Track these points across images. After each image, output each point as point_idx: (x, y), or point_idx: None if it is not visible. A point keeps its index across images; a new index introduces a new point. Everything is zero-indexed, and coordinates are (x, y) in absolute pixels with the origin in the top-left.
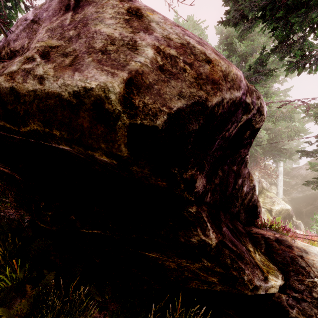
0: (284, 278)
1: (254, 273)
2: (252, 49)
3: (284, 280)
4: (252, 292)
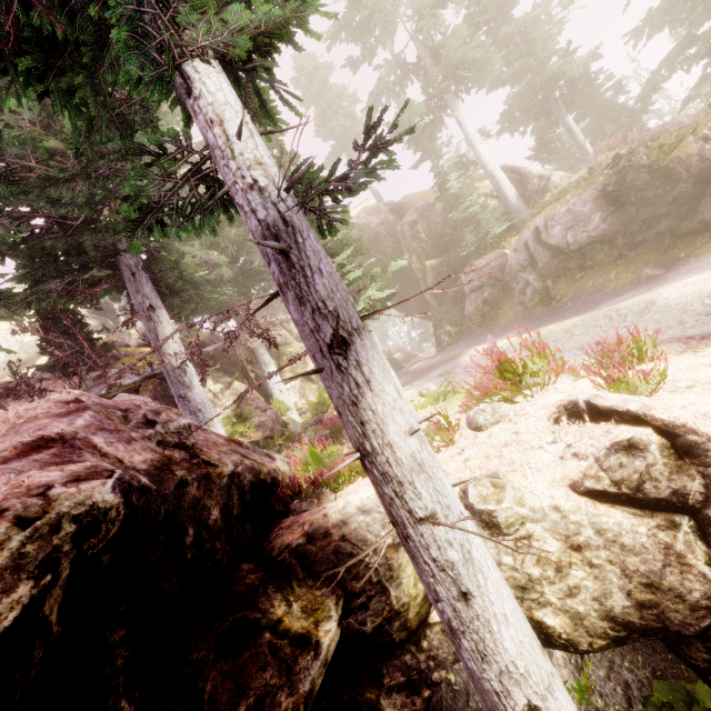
0: (341, 589)
1: (294, 681)
2: None
3: (343, 592)
4: (308, 708)
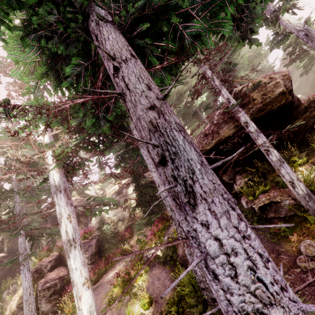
0: None
1: None
2: None
3: None
4: None
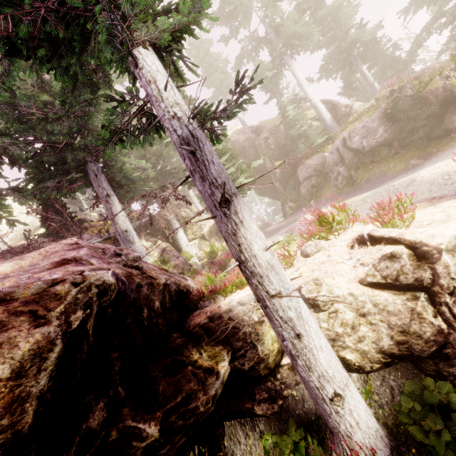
0: (230, 346)
1: (206, 389)
2: None
3: (231, 348)
4: (214, 403)
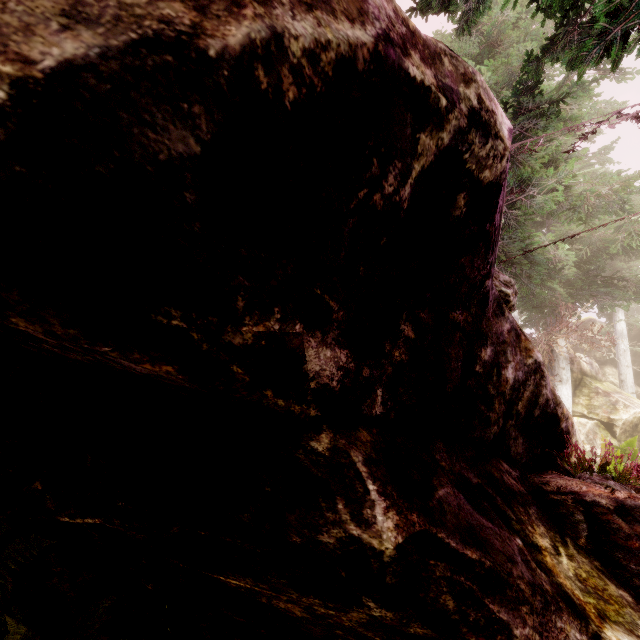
0: None
1: (549, 628)
2: (509, 75)
3: None
4: None
